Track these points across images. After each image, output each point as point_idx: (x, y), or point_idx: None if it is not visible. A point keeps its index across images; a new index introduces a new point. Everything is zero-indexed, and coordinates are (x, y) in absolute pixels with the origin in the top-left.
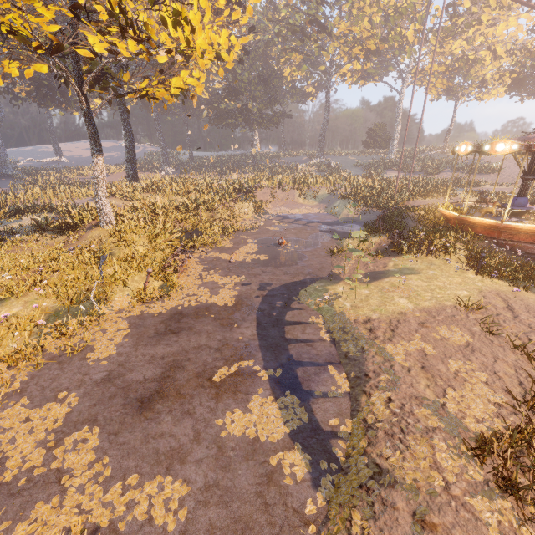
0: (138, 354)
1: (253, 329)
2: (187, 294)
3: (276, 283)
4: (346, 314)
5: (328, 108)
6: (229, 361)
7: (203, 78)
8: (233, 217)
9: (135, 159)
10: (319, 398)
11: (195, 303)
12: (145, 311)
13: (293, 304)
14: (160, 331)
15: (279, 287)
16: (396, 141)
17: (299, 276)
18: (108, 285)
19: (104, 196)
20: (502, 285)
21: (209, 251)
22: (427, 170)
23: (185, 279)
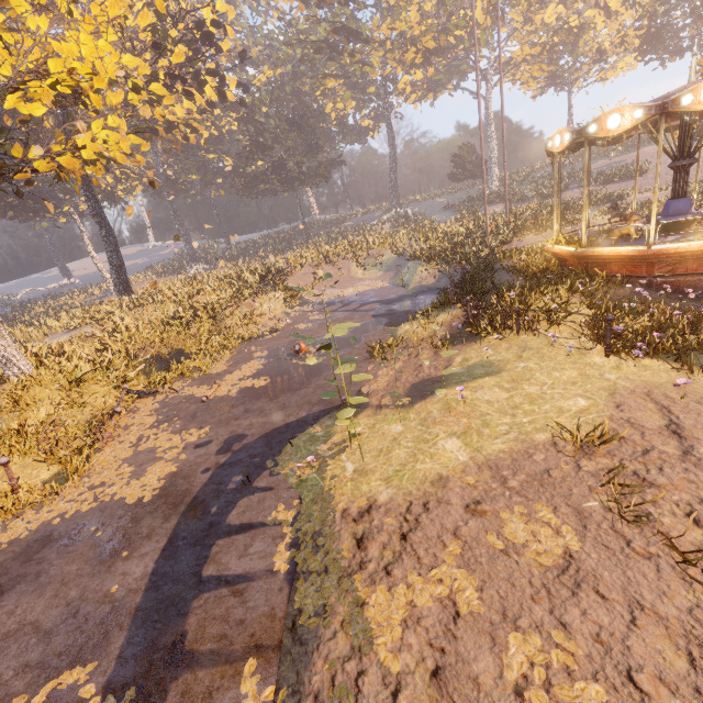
0: None
1: (151, 560)
2: (91, 485)
3: (253, 434)
4: (335, 495)
5: (392, 141)
6: (45, 672)
7: (124, 126)
8: (251, 320)
9: (121, 264)
10: None
11: (88, 506)
12: None
13: (260, 479)
14: None
15: (254, 442)
16: (495, 164)
17: (301, 410)
18: None
19: None
20: (659, 370)
21: (185, 385)
22: (544, 192)
23: (111, 451)
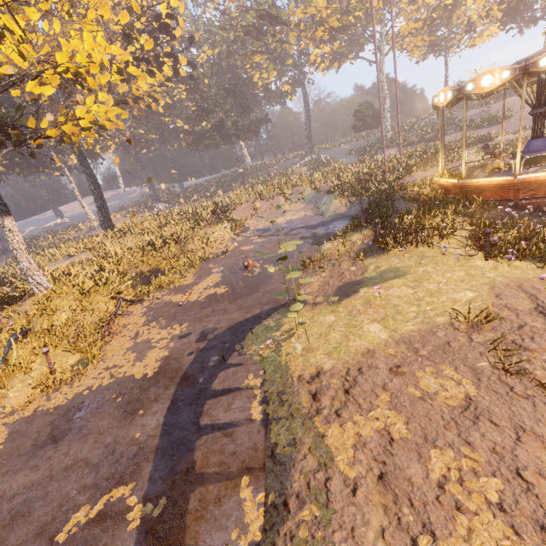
0: None
1: (161, 416)
2: (106, 367)
3: (222, 327)
4: (291, 366)
5: (306, 101)
6: (99, 490)
7: (110, 100)
8: (207, 244)
9: (105, 205)
10: None
11: (107, 381)
12: (40, 407)
13: (232, 358)
14: (38, 441)
15: (223, 333)
16: (388, 116)
17: (255, 308)
18: (0, 379)
19: (26, 261)
20: (527, 269)
21: (164, 294)
22: (427, 137)
23: (117, 343)
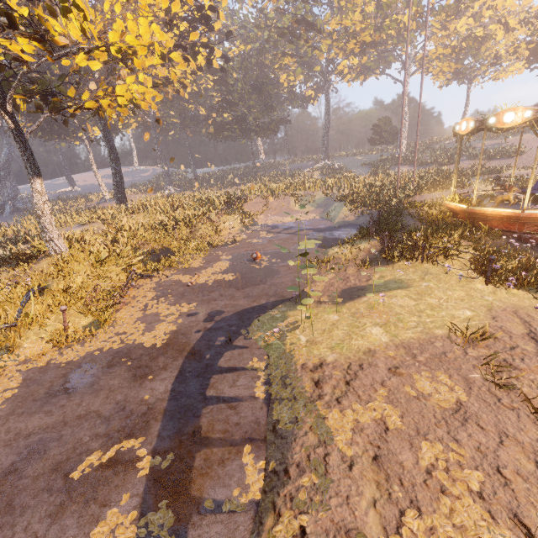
0: (3, 429)
1: (169, 383)
2: (117, 332)
3: (229, 311)
4: (295, 355)
5: (328, 109)
6: (111, 440)
7: (150, 82)
8: (216, 232)
9: (121, 180)
10: (207, 514)
11: (118, 345)
12: (53, 360)
13: (238, 340)
14: (52, 390)
15: (230, 316)
16: (405, 134)
17: (261, 299)
18: (17, 329)
19: (48, 223)
20: (523, 297)
21: (172, 273)
22: (440, 161)
23: (126, 312)
